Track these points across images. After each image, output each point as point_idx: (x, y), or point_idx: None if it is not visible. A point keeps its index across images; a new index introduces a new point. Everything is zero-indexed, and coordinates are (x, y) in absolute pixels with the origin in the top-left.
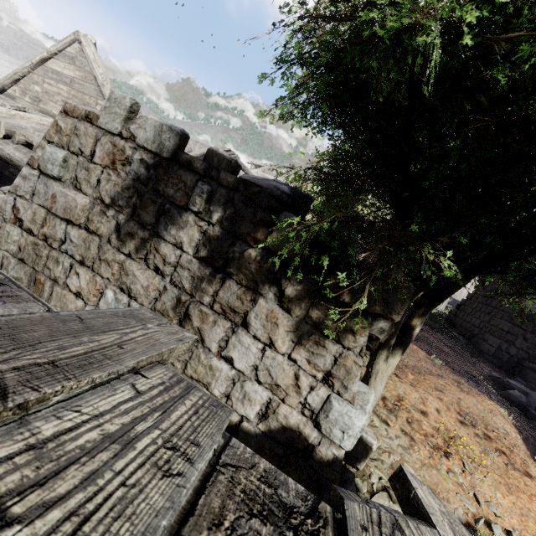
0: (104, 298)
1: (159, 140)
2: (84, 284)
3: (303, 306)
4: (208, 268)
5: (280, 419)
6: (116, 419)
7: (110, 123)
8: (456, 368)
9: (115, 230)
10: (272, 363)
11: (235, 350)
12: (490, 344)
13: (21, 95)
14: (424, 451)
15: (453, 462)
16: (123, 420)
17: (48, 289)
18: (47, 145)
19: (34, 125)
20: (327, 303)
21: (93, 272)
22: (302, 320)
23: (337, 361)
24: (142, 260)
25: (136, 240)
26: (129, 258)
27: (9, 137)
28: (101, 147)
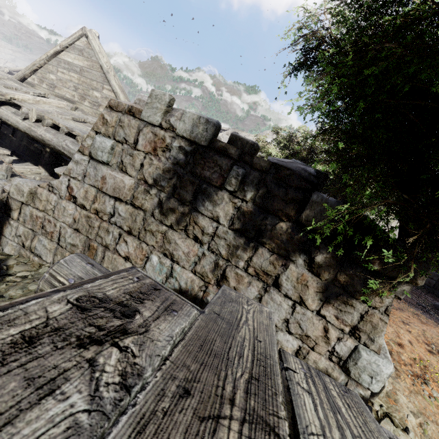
0: (149, 262)
1: (197, 130)
2: (131, 250)
3: (332, 272)
4: (242, 238)
5: (310, 363)
6: (334, 435)
7: (151, 116)
8: (408, 300)
9: (157, 206)
10: (303, 318)
11: (268, 306)
12: (430, 277)
13: (39, 82)
14: (407, 379)
15: (431, 388)
16: (338, 435)
17: (101, 253)
18: (96, 135)
19: (55, 108)
20: (354, 269)
21: (139, 240)
22: (331, 283)
23: (363, 318)
24: (183, 231)
25: (177, 214)
26: (171, 229)
27: (39, 121)
28: (143, 137)
